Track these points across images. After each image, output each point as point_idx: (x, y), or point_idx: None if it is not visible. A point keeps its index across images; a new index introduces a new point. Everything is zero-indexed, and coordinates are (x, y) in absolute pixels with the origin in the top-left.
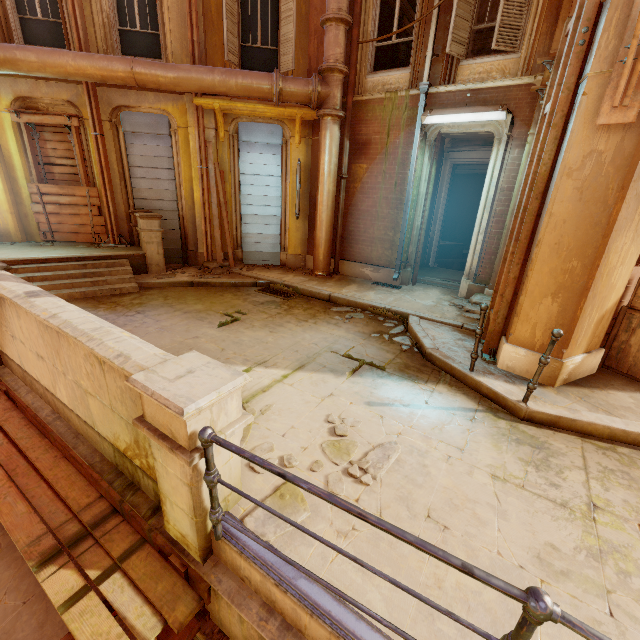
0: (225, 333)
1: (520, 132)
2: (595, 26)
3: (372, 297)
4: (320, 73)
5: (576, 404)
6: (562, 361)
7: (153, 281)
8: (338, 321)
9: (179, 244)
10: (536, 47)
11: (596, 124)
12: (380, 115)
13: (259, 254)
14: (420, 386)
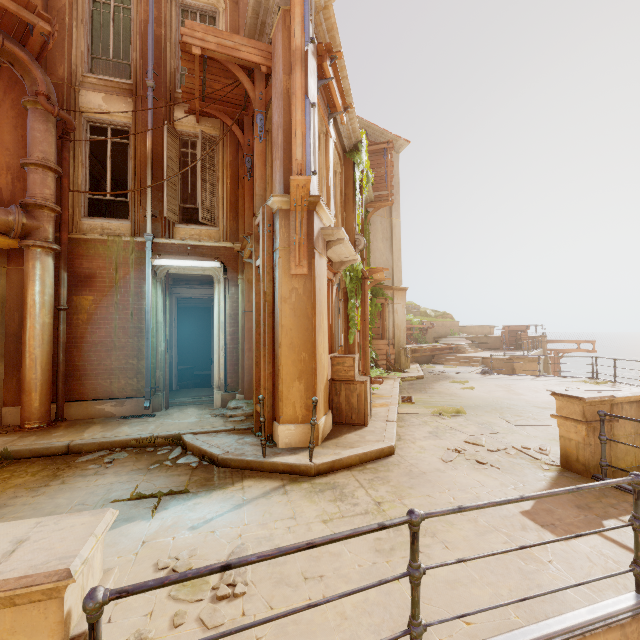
0: None
1: (233, 276)
2: (273, 224)
3: (129, 431)
4: (22, 206)
5: (336, 450)
6: (318, 423)
7: None
8: (97, 469)
9: None
10: (229, 226)
11: (291, 274)
12: (105, 253)
13: None
14: (230, 489)
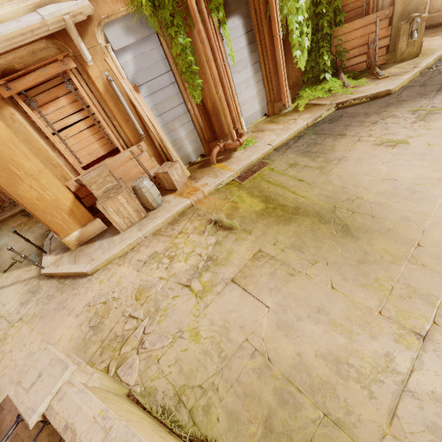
0: None
1: None
2: None
3: None
4: None
5: (68, 260)
6: (61, 241)
7: None
8: (37, 228)
9: None
10: None
11: None
12: None
13: None
14: (27, 269)
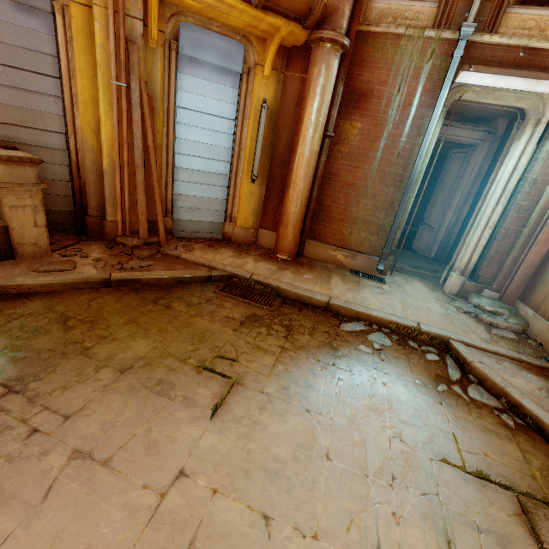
0: (234, 438)
1: None
2: None
3: (377, 302)
4: None
5: None
6: None
7: (30, 281)
8: (372, 358)
9: (69, 204)
10: None
11: None
12: (392, 58)
13: (195, 224)
14: None
